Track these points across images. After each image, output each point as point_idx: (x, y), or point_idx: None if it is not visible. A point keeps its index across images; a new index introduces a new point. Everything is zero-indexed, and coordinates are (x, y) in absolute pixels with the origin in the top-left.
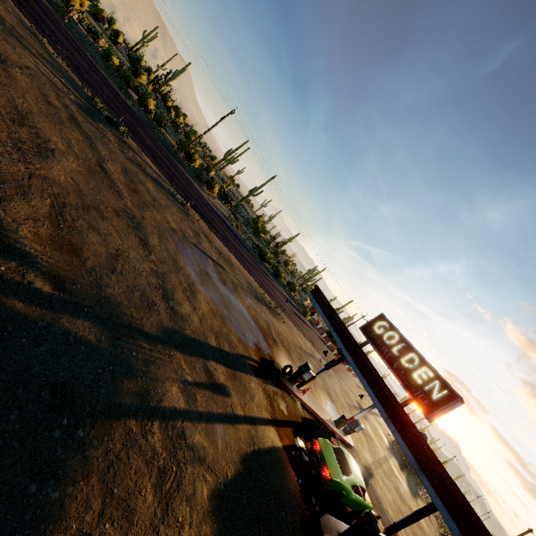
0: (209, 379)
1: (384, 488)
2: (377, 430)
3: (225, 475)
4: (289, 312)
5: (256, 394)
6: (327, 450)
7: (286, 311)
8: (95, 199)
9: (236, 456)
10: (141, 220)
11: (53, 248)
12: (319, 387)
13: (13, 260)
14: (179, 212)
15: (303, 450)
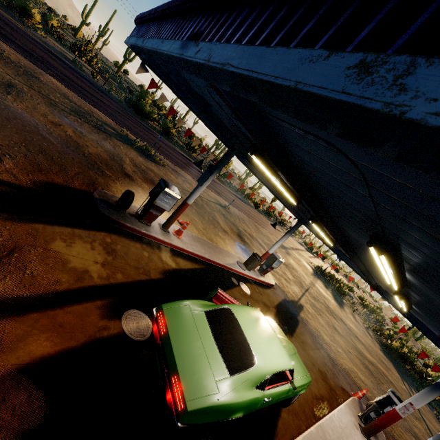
0: None
1: (316, 315)
2: (300, 262)
3: None
4: (182, 164)
5: None
6: (188, 327)
7: (175, 160)
8: None
9: None
10: None
11: None
12: (223, 230)
13: None
14: None
15: (140, 337)
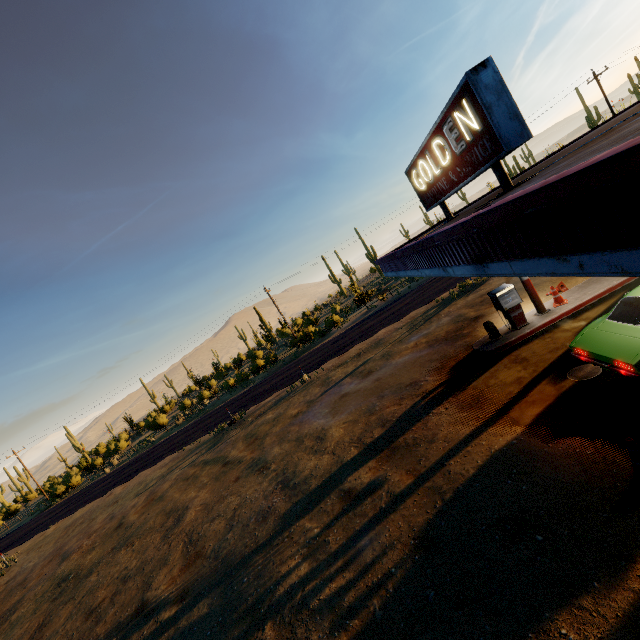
0: (348, 500)
1: None
2: None
3: (384, 591)
4: None
5: (443, 425)
6: (598, 337)
7: None
8: (218, 495)
9: (405, 546)
10: (261, 453)
11: (182, 574)
12: None
13: (152, 618)
14: (302, 392)
15: (594, 375)
